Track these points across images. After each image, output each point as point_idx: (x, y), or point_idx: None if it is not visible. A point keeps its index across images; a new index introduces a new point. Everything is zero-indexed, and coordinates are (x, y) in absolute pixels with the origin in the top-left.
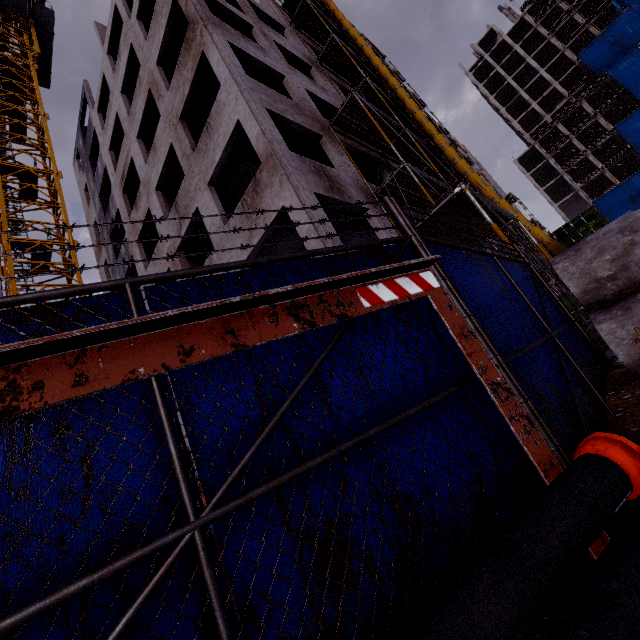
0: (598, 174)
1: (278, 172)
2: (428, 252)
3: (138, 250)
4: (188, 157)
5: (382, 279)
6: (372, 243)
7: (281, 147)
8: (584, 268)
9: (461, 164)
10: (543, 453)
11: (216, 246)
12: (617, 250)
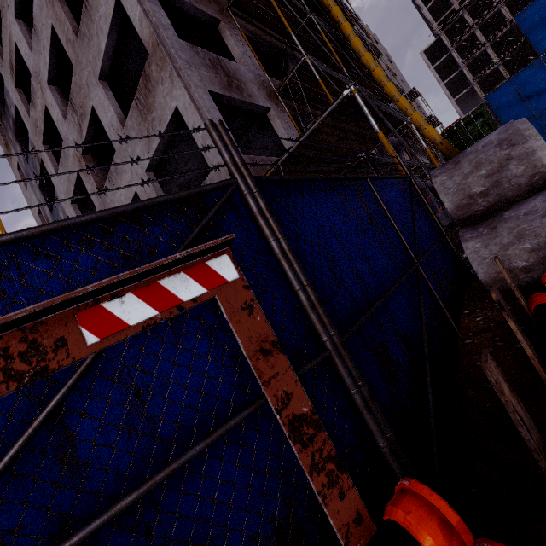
0: (493, 68)
1: (167, 66)
2: (260, 201)
3: (45, 153)
4: (73, 44)
5: (135, 283)
6: (172, 197)
7: (168, 34)
8: (460, 183)
9: (366, 57)
10: (349, 507)
11: (118, 150)
12: (493, 165)
